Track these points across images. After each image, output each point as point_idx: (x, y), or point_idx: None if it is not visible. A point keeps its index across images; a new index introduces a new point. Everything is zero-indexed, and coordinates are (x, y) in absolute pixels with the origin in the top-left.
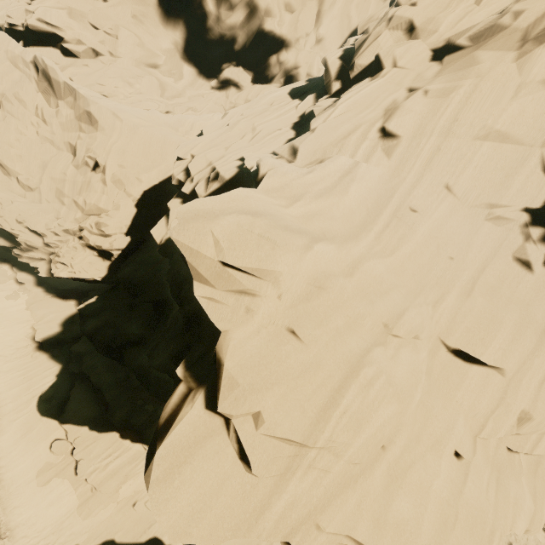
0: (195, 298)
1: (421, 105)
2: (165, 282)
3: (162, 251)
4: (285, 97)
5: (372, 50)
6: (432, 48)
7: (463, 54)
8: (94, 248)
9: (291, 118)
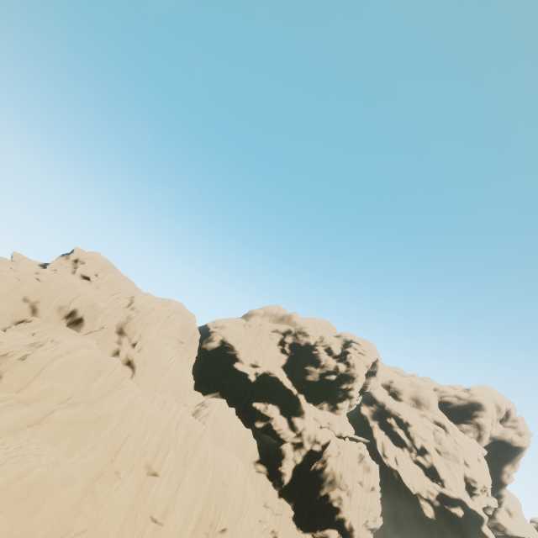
0: (471, 528)
1: (457, 475)
2: (414, 531)
3: (436, 520)
4: (394, 445)
5: (419, 442)
6: (434, 448)
7: (445, 456)
8: (370, 528)
9: (410, 460)
